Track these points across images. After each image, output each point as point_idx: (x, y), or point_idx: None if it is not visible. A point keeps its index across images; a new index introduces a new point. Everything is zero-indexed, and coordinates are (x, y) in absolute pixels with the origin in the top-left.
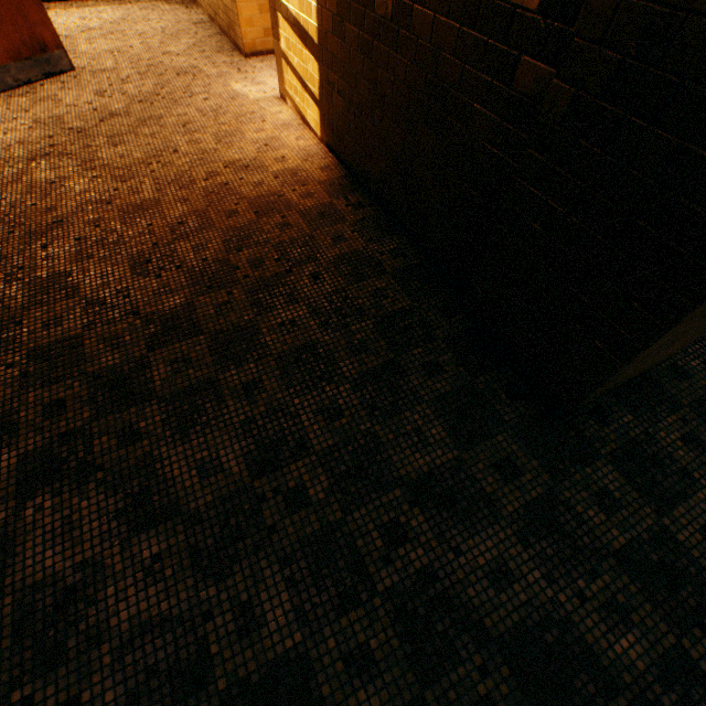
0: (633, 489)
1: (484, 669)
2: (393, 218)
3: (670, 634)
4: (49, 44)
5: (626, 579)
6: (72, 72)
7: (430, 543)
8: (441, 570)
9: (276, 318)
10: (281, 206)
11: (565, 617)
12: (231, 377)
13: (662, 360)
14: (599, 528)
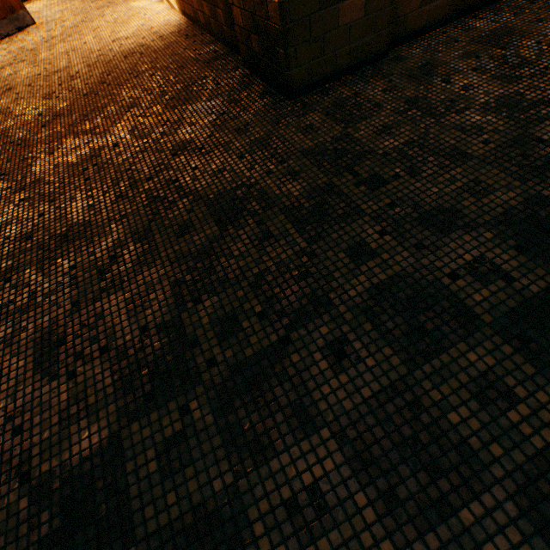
0: (332, 121)
1: (193, 211)
2: (213, 35)
3: (325, 179)
4: (15, 7)
5: (305, 161)
6: (35, 26)
7: (180, 169)
8: (182, 178)
9: (121, 98)
10: (142, 50)
11: (254, 183)
12: (85, 128)
13: (374, 44)
14: (297, 143)
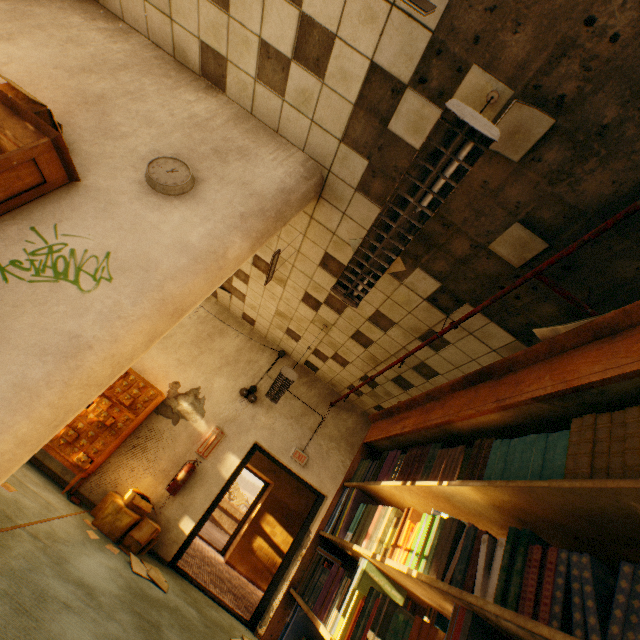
0: None
1: None
2: None
3: None
4: None
5: None
6: None
7: None
8: None
9: None
10: None
11: None
12: None
13: None
14: None
